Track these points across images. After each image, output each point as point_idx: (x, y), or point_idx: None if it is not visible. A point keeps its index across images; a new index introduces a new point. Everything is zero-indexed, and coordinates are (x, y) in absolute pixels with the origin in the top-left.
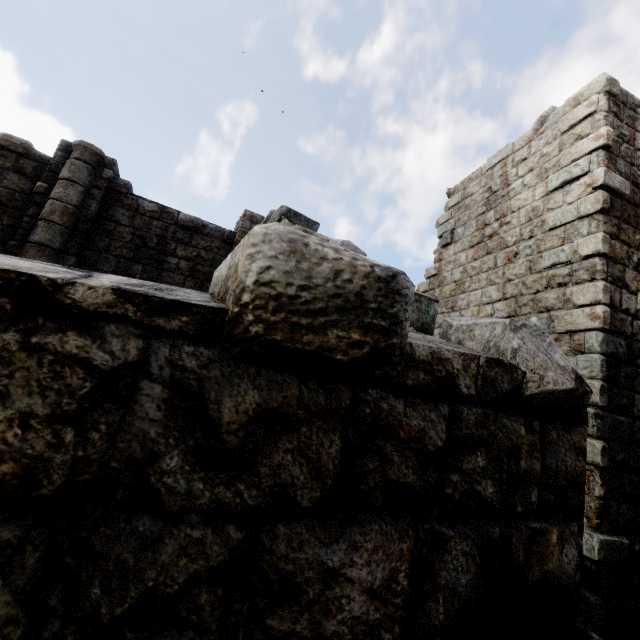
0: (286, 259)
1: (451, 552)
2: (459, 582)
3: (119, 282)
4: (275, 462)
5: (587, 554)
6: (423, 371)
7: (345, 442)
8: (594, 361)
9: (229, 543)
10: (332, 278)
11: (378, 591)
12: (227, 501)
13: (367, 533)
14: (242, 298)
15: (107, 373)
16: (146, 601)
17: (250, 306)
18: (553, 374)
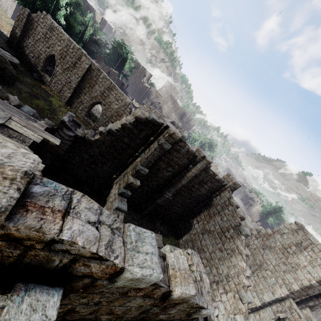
0: None
1: None
2: None
3: None
4: None
5: None
6: None
7: None
8: (272, 298)
9: None
10: None
11: None
12: None
13: None
14: None
15: None
16: None
17: None
18: None
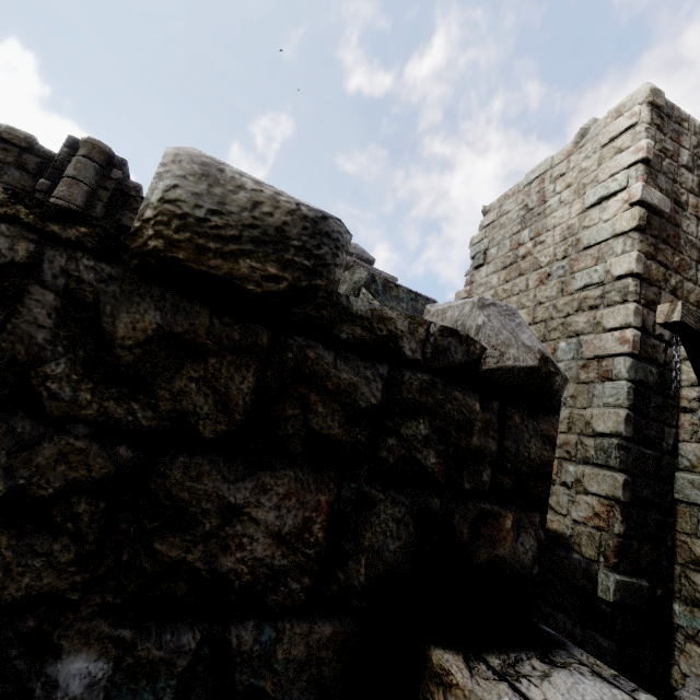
0: (197, 181)
1: (379, 515)
2: (386, 547)
3: None
4: (176, 387)
5: (602, 595)
6: (360, 326)
7: (260, 382)
8: (621, 388)
9: (116, 458)
10: (249, 208)
11: (288, 538)
12: (117, 416)
13: (279, 477)
14: (145, 214)
15: None
16: (15, 498)
17: (152, 222)
18: (515, 351)
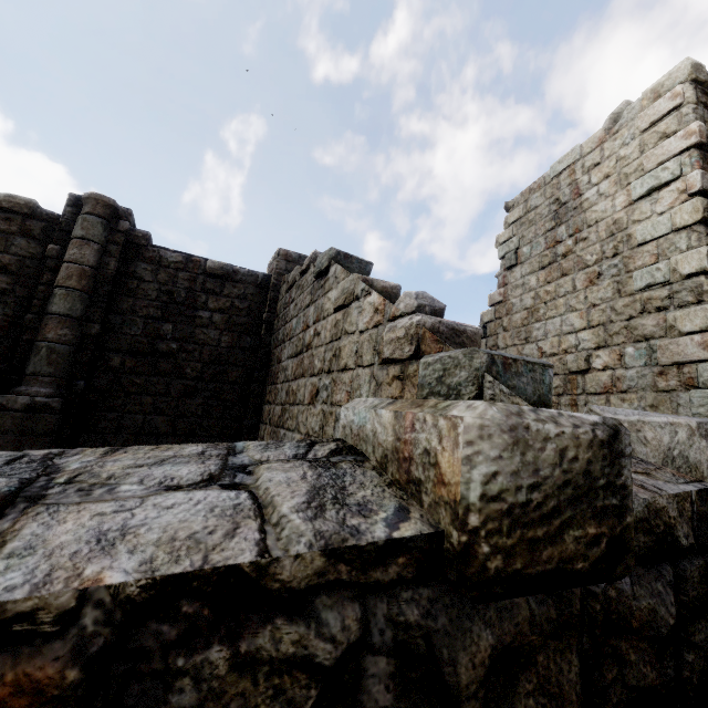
0: (510, 455)
1: None
2: None
3: (295, 504)
4: None
5: None
6: (642, 533)
7: (582, 658)
8: None
9: None
10: (558, 462)
11: None
12: None
13: None
14: (468, 521)
15: (332, 669)
16: None
17: (481, 532)
18: None
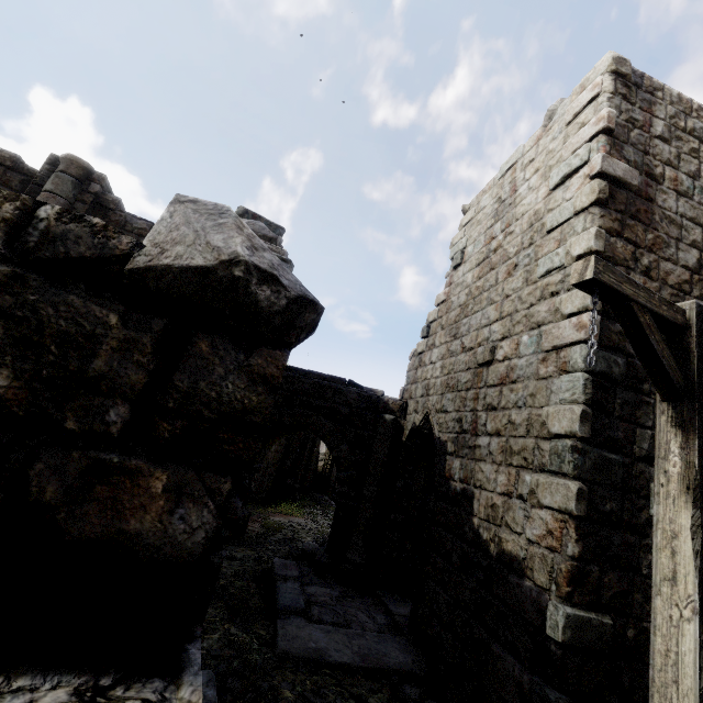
0: None
1: None
2: None
3: None
4: None
5: (550, 633)
6: None
7: None
8: (577, 381)
9: None
10: None
11: None
12: None
13: None
14: None
15: None
16: None
17: None
18: (183, 249)
